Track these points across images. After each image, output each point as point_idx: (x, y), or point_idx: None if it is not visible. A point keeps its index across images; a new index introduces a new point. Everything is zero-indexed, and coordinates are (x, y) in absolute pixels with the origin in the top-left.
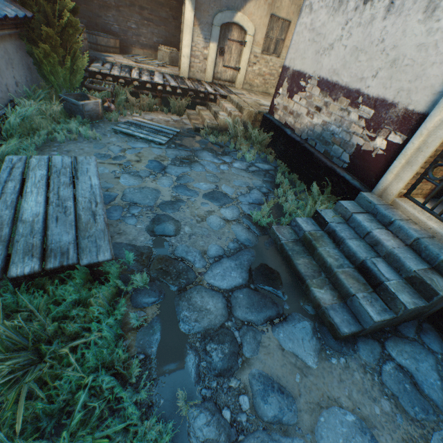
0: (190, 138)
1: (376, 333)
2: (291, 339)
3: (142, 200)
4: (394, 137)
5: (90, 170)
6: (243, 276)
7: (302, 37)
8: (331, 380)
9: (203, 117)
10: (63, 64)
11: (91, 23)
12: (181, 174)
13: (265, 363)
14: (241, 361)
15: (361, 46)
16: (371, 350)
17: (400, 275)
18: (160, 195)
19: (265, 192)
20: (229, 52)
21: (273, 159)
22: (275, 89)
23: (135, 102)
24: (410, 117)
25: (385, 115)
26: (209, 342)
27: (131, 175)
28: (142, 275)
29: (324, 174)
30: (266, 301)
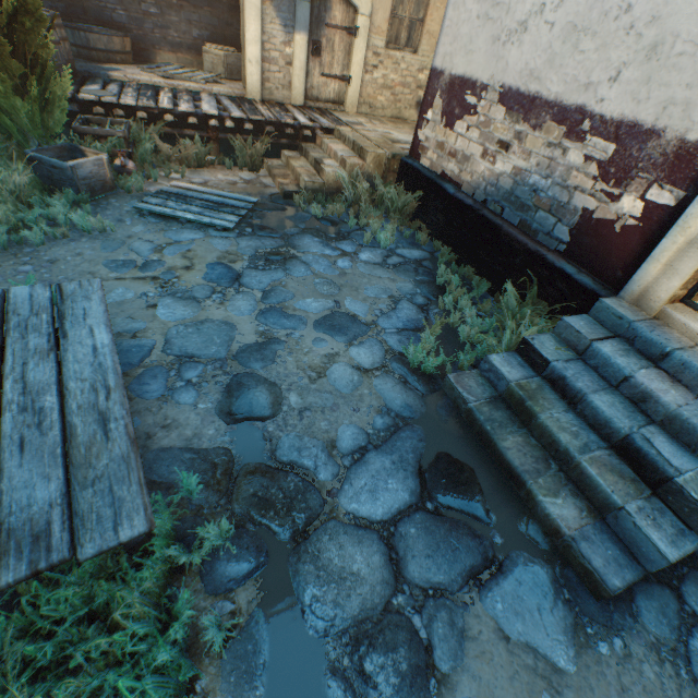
0: (278, 211)
1: (661, 569)
2: (518, 613)
3: (203, 348)
4: (658, 194)
5: (90, 312)
6: (411, 486)
7: (465, 11)
8: (605, 692)
9: (295, 171)
10: (24, 92)
11: (74, 9)
12: (270, 284)
13: (480, 677)
14: (434, 683)
15: (584, 22)
16: (661, 609)
17: (697, 457)
18: (237, 333)
19: (422, 303)
20: (330, 50)
21: (427, 239)
22: (420, 112)
23: (171, 153)
24: (692, 155)
25: (638, 154)
26: (368, 653)
27: (177, 298)
28: (220, 523)
29: (523, 264)
30: (459, 535)
